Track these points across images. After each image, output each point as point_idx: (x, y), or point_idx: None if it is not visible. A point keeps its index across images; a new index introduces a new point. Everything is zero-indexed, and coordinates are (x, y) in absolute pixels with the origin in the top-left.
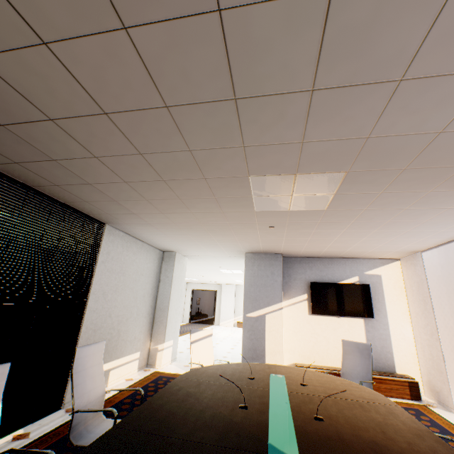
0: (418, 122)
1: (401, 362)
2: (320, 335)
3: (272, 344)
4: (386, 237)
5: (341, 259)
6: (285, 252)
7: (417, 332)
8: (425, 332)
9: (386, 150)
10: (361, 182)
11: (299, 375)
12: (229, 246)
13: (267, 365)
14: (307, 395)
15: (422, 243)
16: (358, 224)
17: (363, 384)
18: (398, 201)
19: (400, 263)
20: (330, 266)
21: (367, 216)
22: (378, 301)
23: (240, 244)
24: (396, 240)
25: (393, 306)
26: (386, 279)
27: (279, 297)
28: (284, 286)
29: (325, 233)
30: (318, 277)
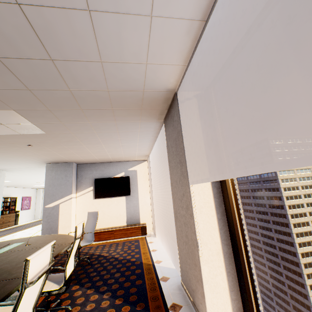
0: (3, 82)
1: (143, 216)
2: (100, 210)
3: (63, 222)
4: (117, 149)
5: (115, 162)
6: (75, 161)
7: (151, 199)
8: (151, 198)
9: (15, 98)
10: (37, 117)
11: (39, 239)
12: (24, 160)
13: (27, 238)
14: (14, 251)
15: (142, 151)
16: (86, 142)
17: (91, 235)
18: (83, 128)
19: (147, 162)
20: (108, 167)
21: (81, 136)
22: (134, 185)
23: (30, 158)
24: (125, 149)
25: (142, 187)
26: (140, 172)
27: (70, 191)
28: (78, 184)
29: (76, 147)
30: (101, 175)
